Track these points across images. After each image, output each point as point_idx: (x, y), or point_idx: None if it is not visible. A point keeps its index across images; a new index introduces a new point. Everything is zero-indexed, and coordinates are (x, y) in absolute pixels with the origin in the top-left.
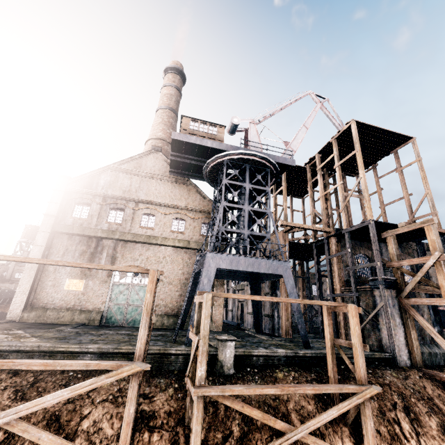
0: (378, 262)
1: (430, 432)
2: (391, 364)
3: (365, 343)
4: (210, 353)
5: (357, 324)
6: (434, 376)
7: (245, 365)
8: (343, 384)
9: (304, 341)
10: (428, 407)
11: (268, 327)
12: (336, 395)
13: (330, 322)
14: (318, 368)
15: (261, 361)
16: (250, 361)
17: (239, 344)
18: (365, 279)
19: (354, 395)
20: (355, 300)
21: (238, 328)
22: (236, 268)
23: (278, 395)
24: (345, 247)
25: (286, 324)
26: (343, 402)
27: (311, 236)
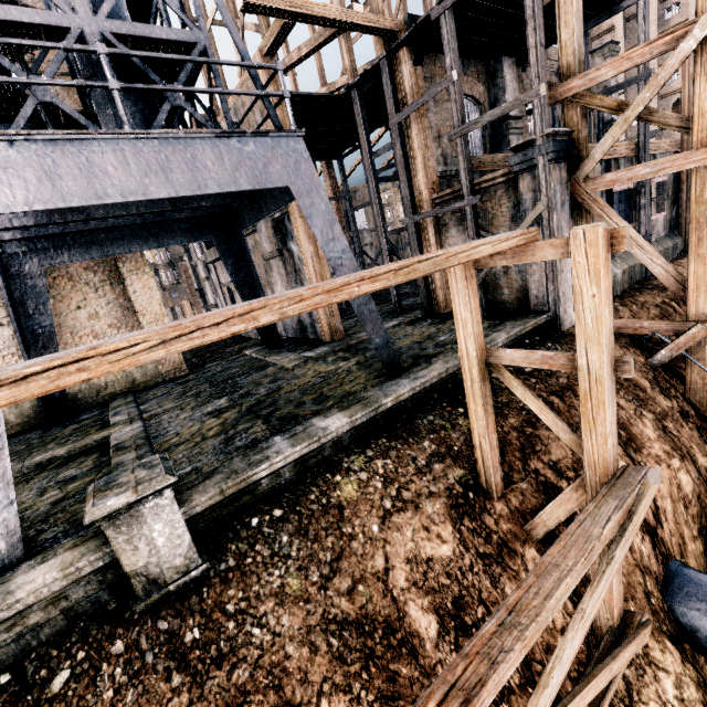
0: (543, 85)
1: (651, 451)
2: (550, 333)
3: (488, 304)
4: (80, 577)
5: (608, 298)
6: (621, 329)
7: (240, 512)
8: (580, 524)
9: (386, 359)
10: (633, 397)
11: (292, 327)
12: (496, 481)
13: (475, 305)
14: (432, 414)
15: (286, 476)
16: (254, 495)
17: (216, 434)
18: (478, 160)
19: (614, 544)
20: (470, 217)
21: (234, 340)
22: (90, 196)
23: (359, 566)
24: (434, 81)
25: (327, 313)
26: (592, 590)
27: (341, 79)
